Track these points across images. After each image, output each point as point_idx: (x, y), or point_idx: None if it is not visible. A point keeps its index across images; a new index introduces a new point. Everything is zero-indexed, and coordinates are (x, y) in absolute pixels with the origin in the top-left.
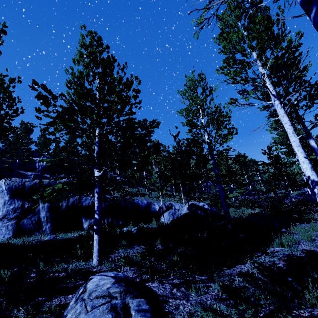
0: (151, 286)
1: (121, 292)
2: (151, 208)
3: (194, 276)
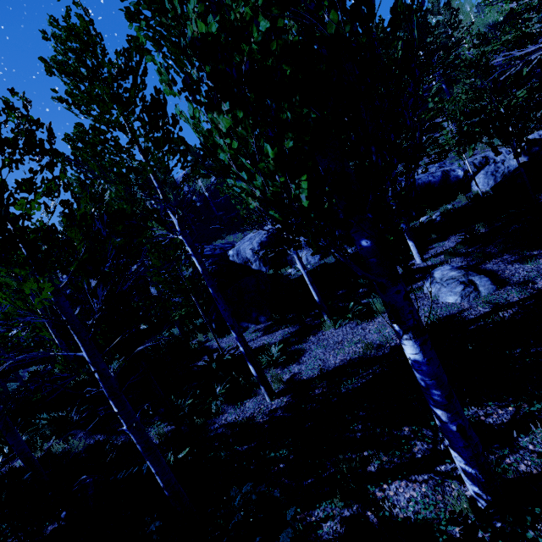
0: (484, 267)
1: (463, 275)
2: (451, 179)
3: (531, 251)
